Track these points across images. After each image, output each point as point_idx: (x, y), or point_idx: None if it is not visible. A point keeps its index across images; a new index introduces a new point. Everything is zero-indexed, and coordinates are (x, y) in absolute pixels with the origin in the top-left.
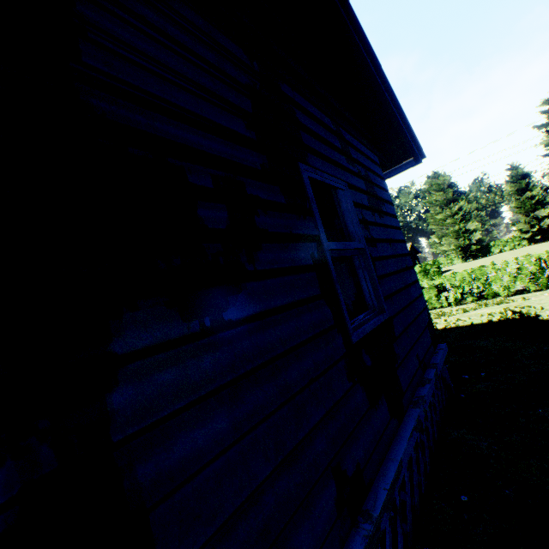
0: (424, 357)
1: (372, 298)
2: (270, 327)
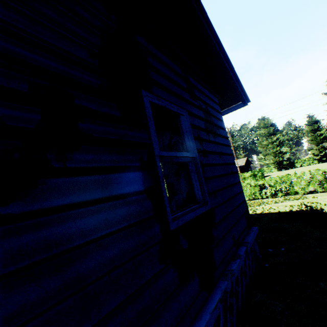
0: (239, 237)
1: (199, 193)
2: (70, 219)
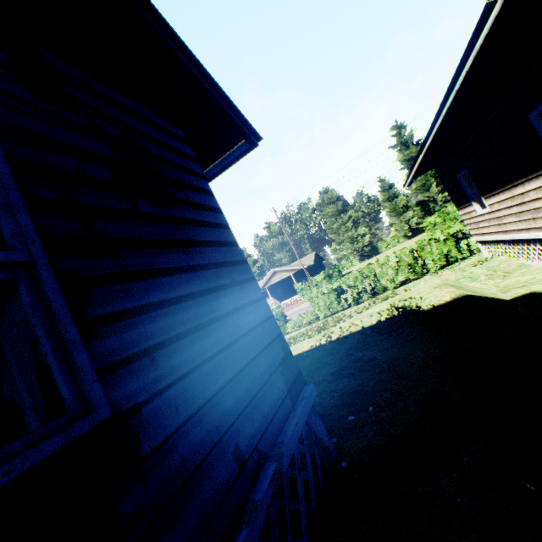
0: (260, 438)
1: (59, 381)
2: None
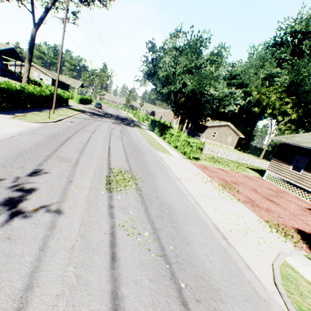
0: None
1: None
2: None
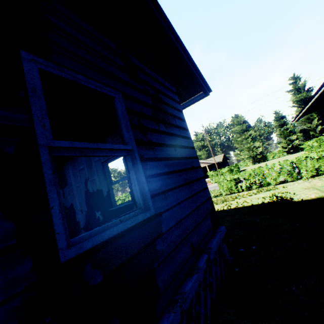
0: (200, 243)
1: (139, 196)
2: None
